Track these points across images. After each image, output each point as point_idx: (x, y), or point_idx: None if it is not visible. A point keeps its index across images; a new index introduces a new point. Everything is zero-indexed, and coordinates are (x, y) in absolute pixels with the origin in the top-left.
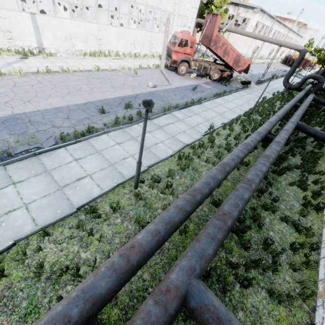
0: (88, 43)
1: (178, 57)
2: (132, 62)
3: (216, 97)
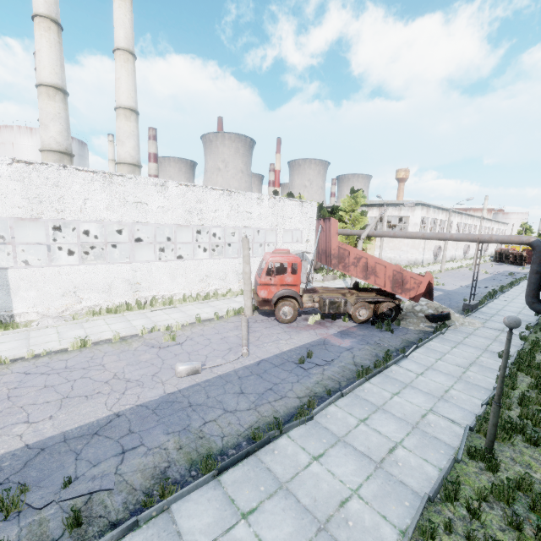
0: (111, 293)
1: (271, 293)
2: (191, 310)
3: (362, 378)
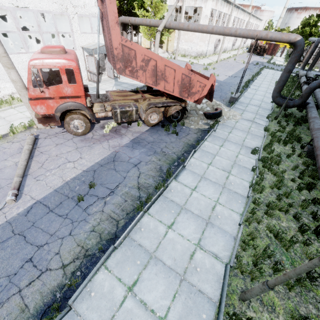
0: None
1: (51, 107)
2: None
3: (141, 213)
